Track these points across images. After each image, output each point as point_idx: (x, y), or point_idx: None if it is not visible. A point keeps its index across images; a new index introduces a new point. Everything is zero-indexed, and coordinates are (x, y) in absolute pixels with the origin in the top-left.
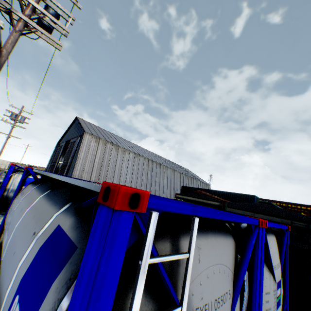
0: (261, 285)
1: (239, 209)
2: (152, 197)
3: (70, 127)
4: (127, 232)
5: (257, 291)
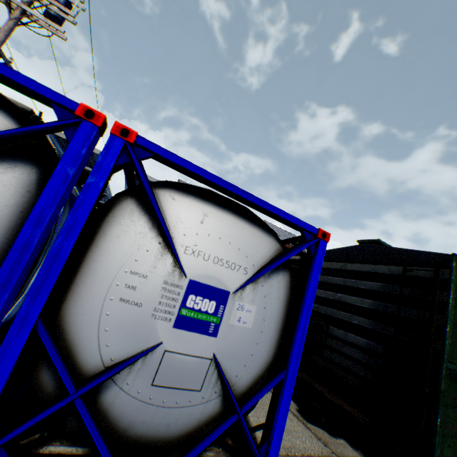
0: (73, 222)
1: (326, 261)
2: None
3: None
4: None
5: (36, 211)
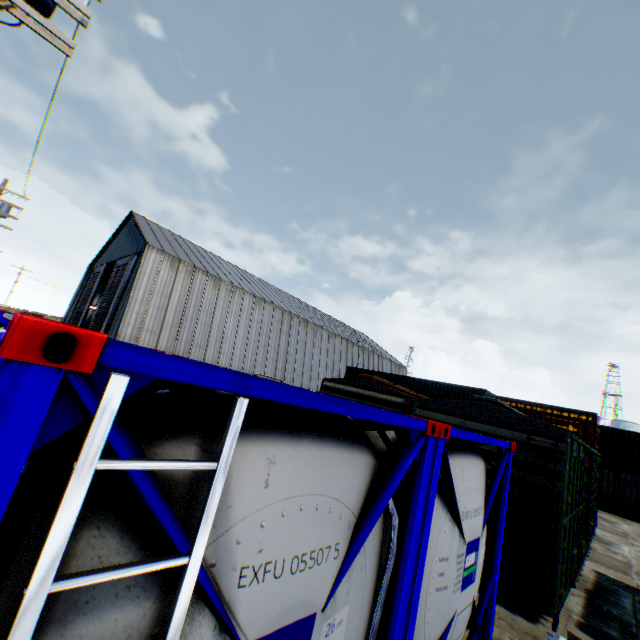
0: (424, 543)
1: (440, 412)
2: (118, 346)
3: (118, 234)
4: (42, 405)
5: (410, 551)
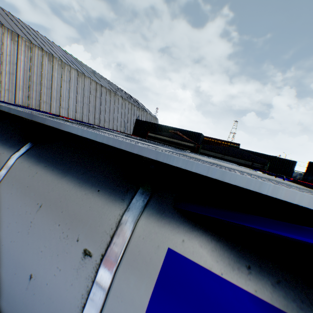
0: None
1: (212, 151)
2: None
3: None
4: None
5: None
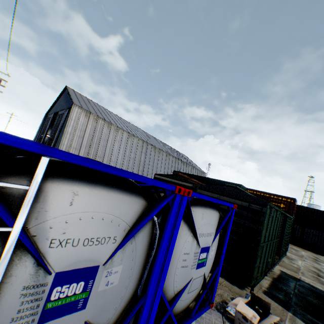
0: (172, 244)
1: (209, 191)
2: None
3: (59, 98)
4: None
5: (163, 247)
